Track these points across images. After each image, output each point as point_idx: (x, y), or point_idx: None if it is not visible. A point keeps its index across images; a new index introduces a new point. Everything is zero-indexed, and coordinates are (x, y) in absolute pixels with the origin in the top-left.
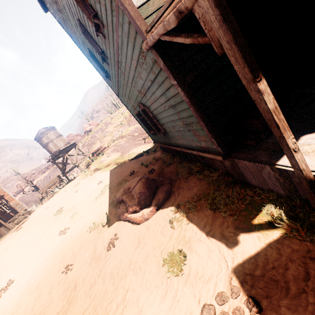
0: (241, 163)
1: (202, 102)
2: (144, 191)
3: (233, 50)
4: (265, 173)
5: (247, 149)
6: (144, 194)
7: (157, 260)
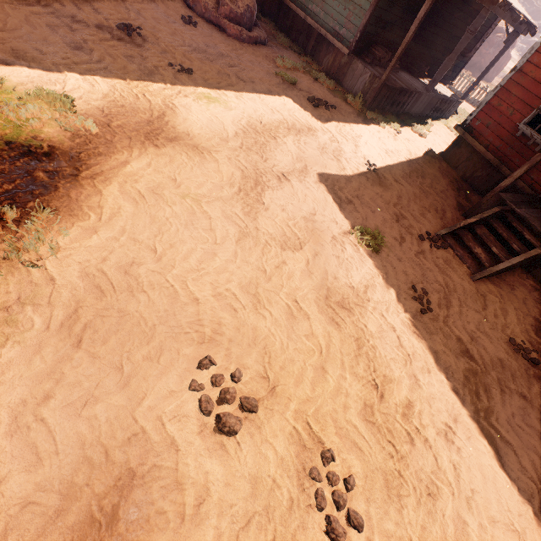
0: (356, 65)
1: (381, 1)
2: (253, 11)
3: (430, 0)
4: (362, 78)
5: (364, 61)
6: (251, 14)
7: (268, 70)
